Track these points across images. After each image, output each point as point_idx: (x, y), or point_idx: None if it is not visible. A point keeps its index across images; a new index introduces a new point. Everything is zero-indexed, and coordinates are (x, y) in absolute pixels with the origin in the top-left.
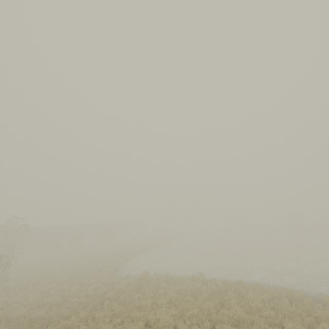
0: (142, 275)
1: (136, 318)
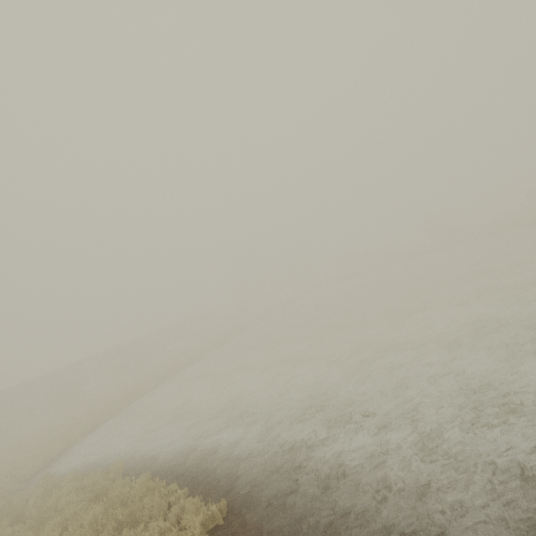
0: (29, 490)
1: None
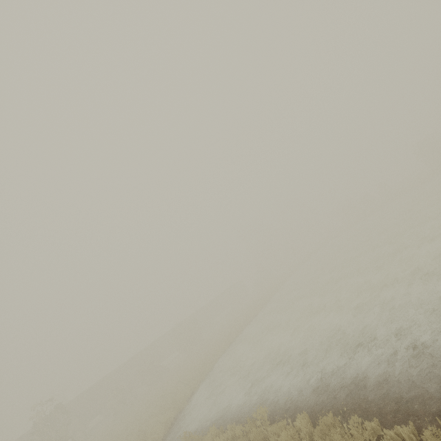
0: None
1: None
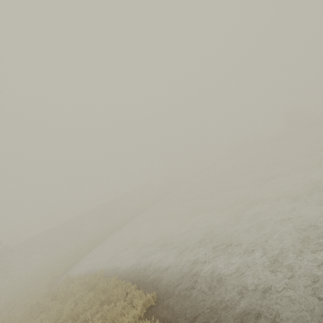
0: (59, 283)
1: None
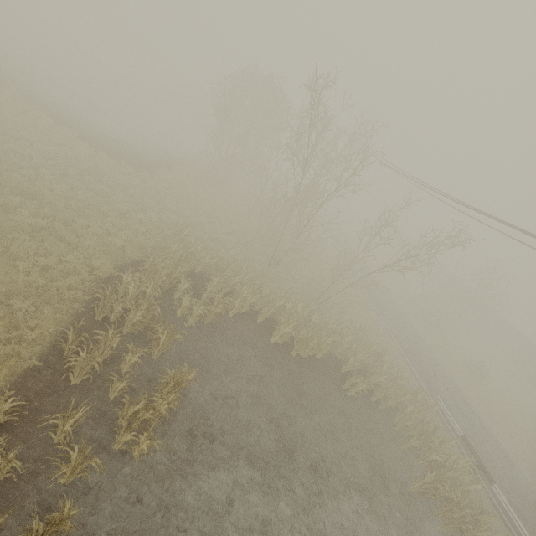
0: None
1: None
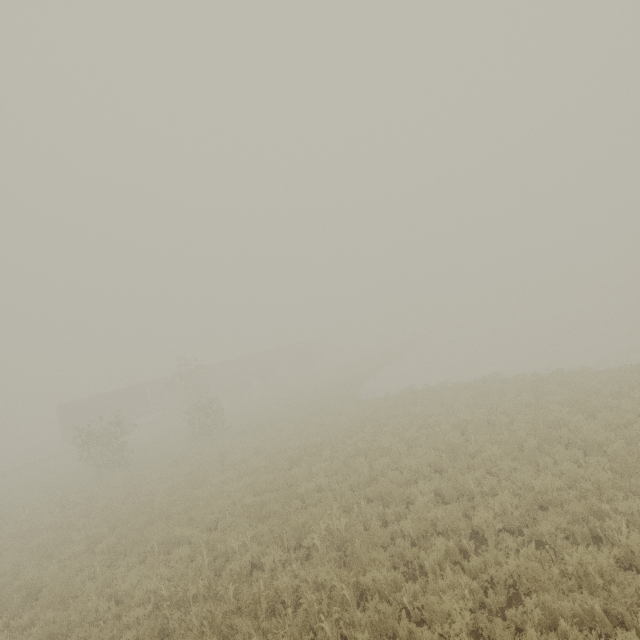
0: (406, 391)
1: (435, 423)
